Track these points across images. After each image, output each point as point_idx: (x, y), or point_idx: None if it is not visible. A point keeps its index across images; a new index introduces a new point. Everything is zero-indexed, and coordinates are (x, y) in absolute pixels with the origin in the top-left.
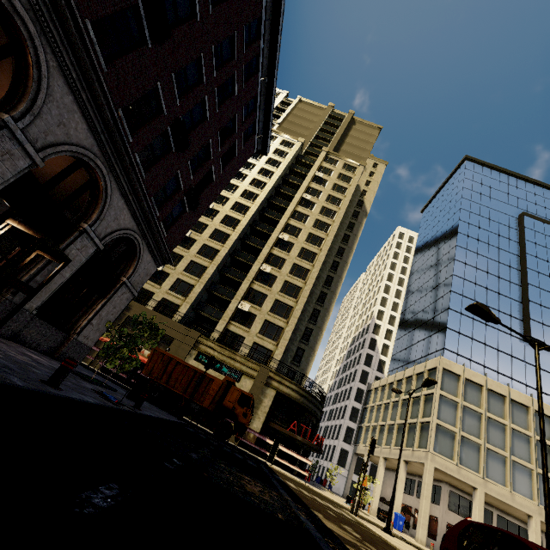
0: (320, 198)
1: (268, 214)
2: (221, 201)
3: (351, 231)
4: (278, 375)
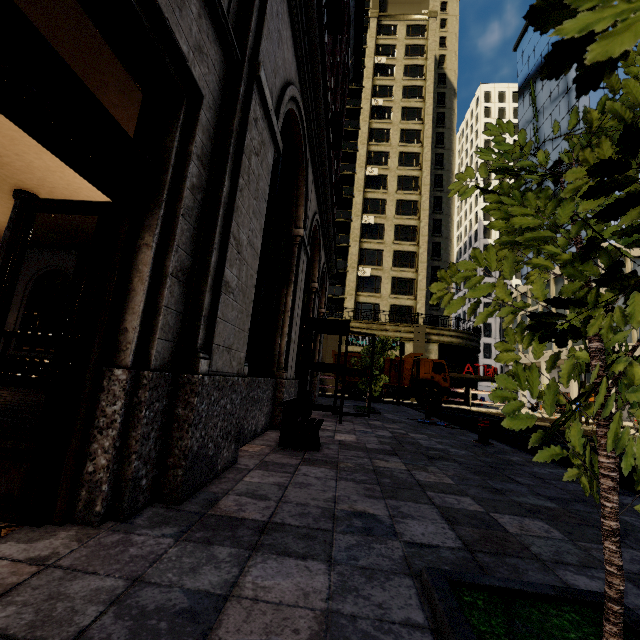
0: (394, 98)
1: None
2: None
3: (443, 126)
4: (435, 328)
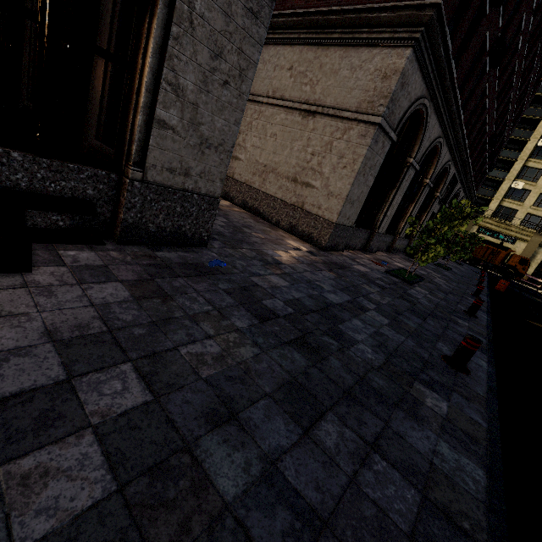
0: None
1: None
2: None
3: None
4: None
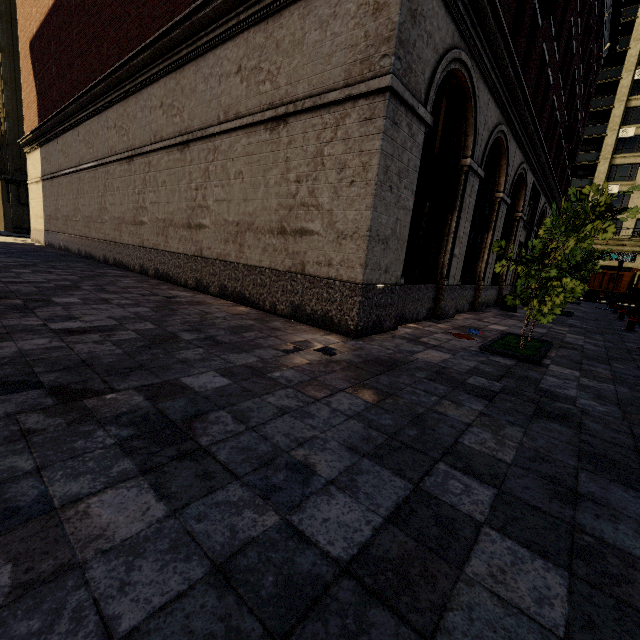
0: None
1: None
2: None
3: None
4: None
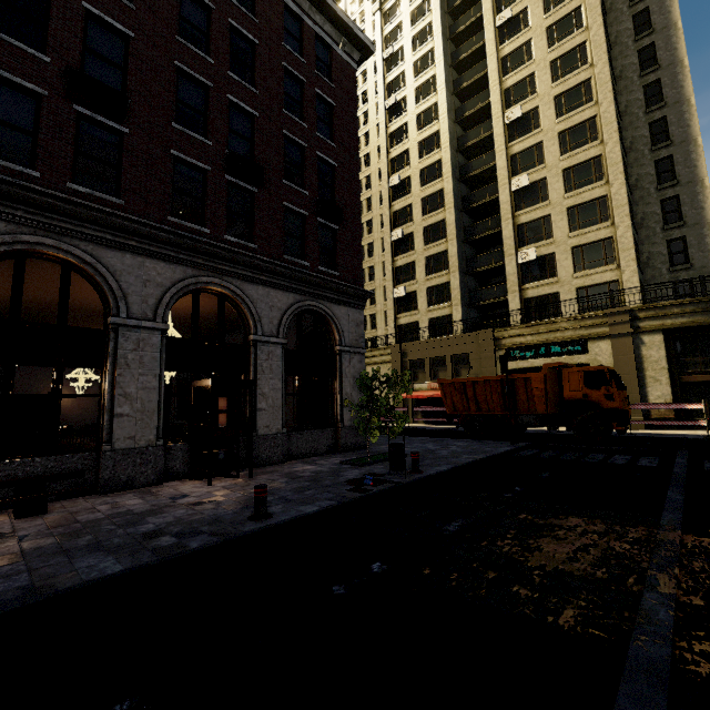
0: None
1: (468, 111)
2: (402, 163)
3: None
4: (648, 307)
